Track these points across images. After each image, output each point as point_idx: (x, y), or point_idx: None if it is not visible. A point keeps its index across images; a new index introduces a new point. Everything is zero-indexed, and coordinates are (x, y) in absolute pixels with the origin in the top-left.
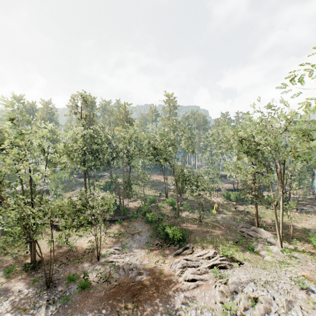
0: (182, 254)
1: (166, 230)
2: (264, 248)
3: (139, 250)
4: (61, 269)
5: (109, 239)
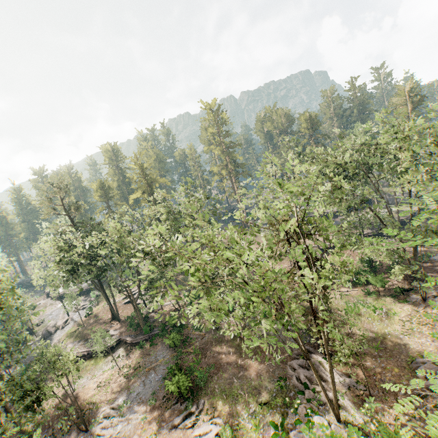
0: (180, 426)
1: (166, 383)
2: (305, 422)
3: (141, 408)
4: None
5: (120, 380)
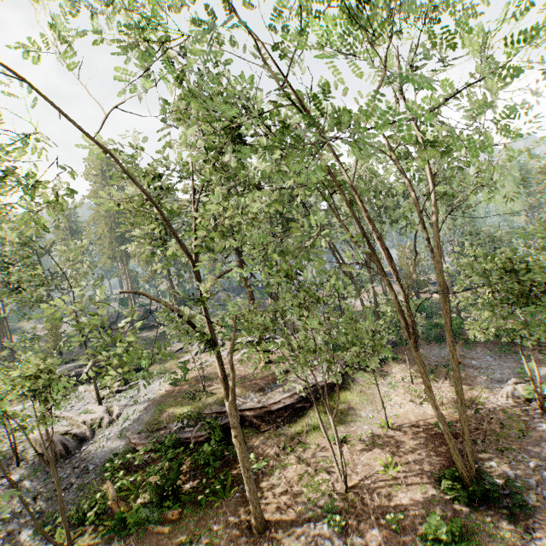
0: None
1: None
2: None
3: (541, 371)
4: (532, 460)
5: (438, 385)
